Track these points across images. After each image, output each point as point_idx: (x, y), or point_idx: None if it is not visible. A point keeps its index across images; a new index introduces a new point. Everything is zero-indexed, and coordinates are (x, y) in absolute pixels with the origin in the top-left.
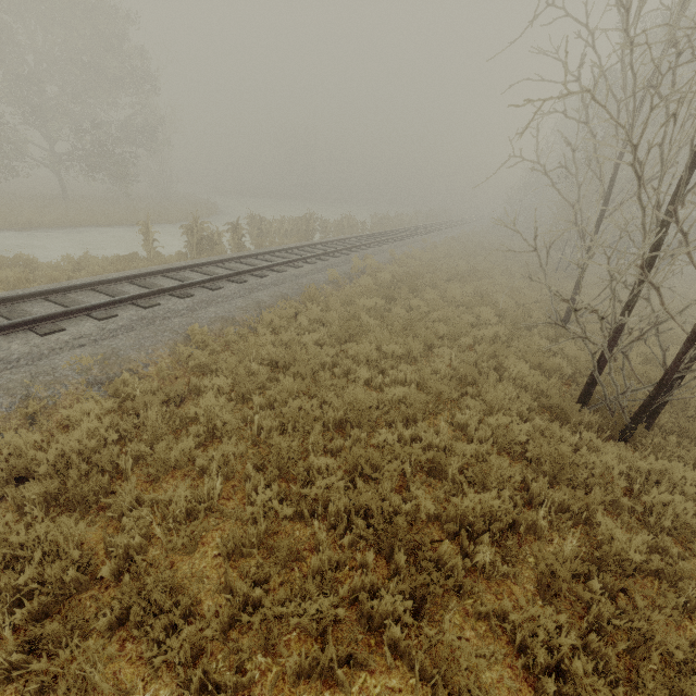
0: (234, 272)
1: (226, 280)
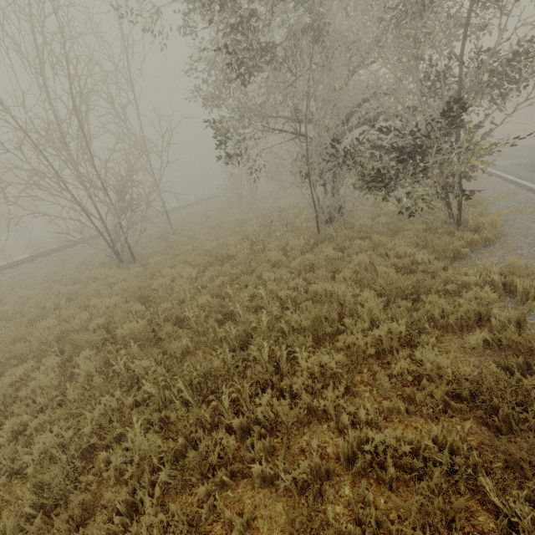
0: (30, 258)
1: (26, 263)
